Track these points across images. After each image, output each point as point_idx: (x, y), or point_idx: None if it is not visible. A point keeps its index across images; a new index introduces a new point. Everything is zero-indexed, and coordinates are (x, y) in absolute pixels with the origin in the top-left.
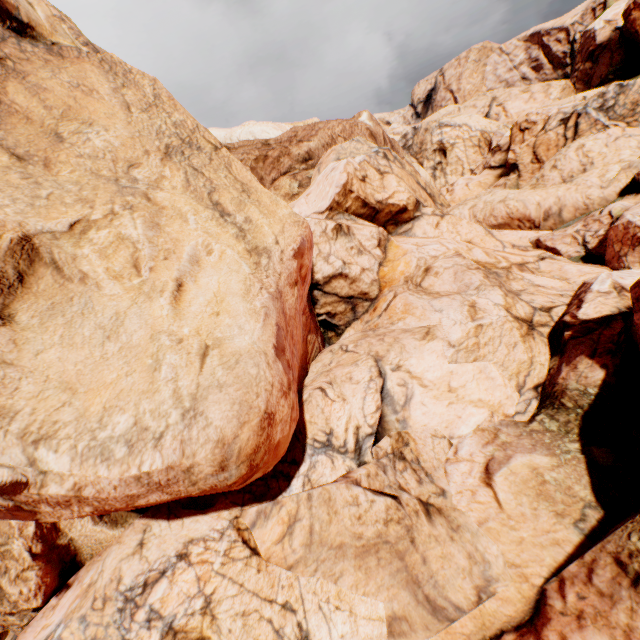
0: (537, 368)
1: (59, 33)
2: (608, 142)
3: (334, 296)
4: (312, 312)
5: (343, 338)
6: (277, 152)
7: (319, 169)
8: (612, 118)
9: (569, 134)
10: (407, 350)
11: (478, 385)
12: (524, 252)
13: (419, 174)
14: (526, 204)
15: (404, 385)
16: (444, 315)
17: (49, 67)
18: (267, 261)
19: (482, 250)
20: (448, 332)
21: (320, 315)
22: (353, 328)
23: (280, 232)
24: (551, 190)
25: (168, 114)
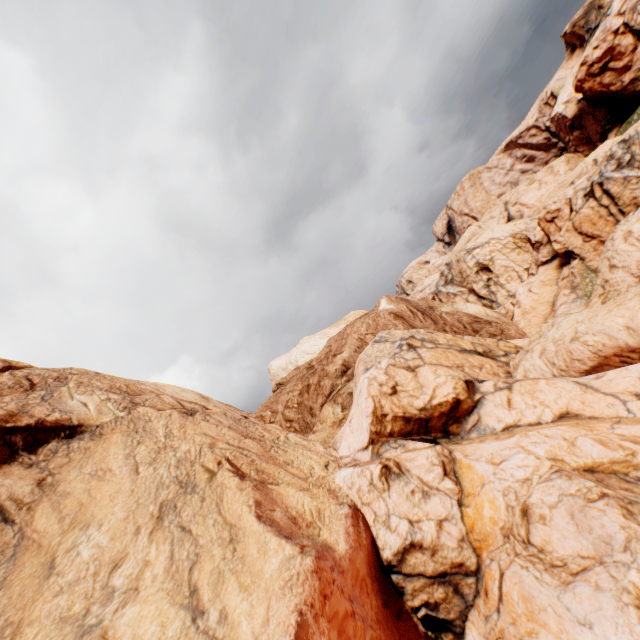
0: None
1: (104, 412)
2: None
3: (420, 577)
4: (401, 613)
5: None
6: (316, 377)
7: (355, 382)
8: None
9: (605, 201)
10: None
11: None
12: None
13: (468, 314)
14: (609, 333)
15: None
16: (600, 639)
17: (83, 459)
18: None
19: (591, 438)
20: None
21: (416, 609)
22: (473, 624)
23: (263, 623)
24: (630, 303)
25: (175, 450)
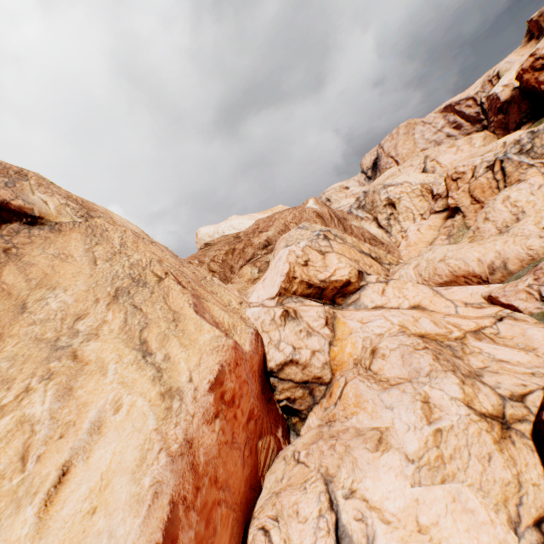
0: (530, 491)
1: (63, 214)
2: (532, 190)
3: (290, 381)
4: (271, 400)
5: (307, 423)
6: (242, 244)
7: (274, 254)
8: (535, 157)
9: (498, 176)
10: (359, 466)
11: (455, 522)
12: (479, 309)
13: (369, 233)
14: (466, 261)
15: (362, 519)
16: (395, 414)
17: (44, 244)
18: (179, 403)
19: (429, 319)
20: (403, 440)
21: (280, 400)
22: (314, 413)
23: (196, 365)
24: (488, 244)
25: (128, 257)
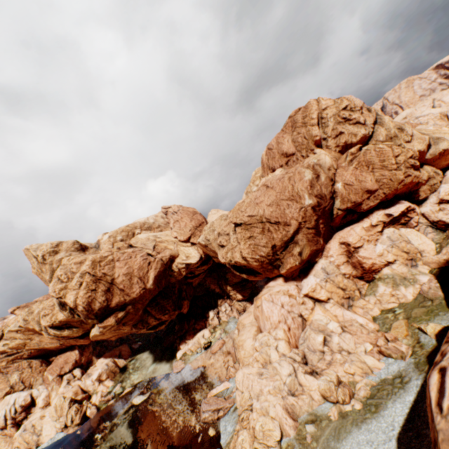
0: None
1: None
2: None
3: None
4: None
5: None
6: None
7: None
8: None
9: None
10: None
11: None
12: None
13: None
14: None
15: None
16: None
17: None
18: None
19: None
20: None
21: None
22: None
23: None
24: None
25: None
